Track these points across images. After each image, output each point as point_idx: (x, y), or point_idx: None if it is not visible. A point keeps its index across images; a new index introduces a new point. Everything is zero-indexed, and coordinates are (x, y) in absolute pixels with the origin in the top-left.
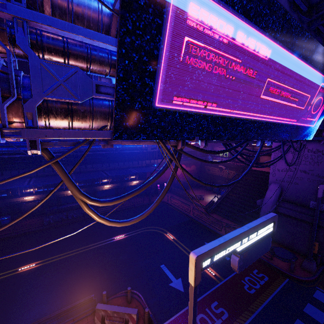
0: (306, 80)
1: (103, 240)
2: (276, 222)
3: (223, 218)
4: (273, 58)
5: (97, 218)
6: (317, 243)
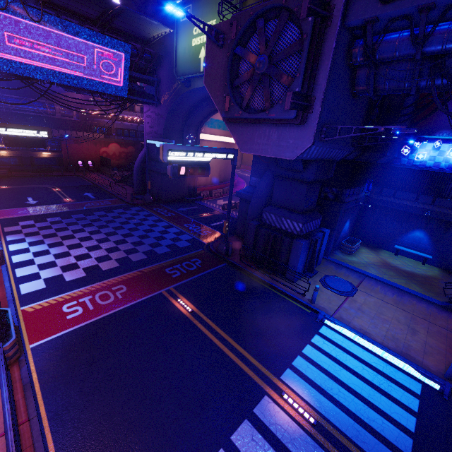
0: (64, 42)
1: None
2: (50, 132)
3: (124, 185)
4: (2, 20)
5: None
6: (149, 181)
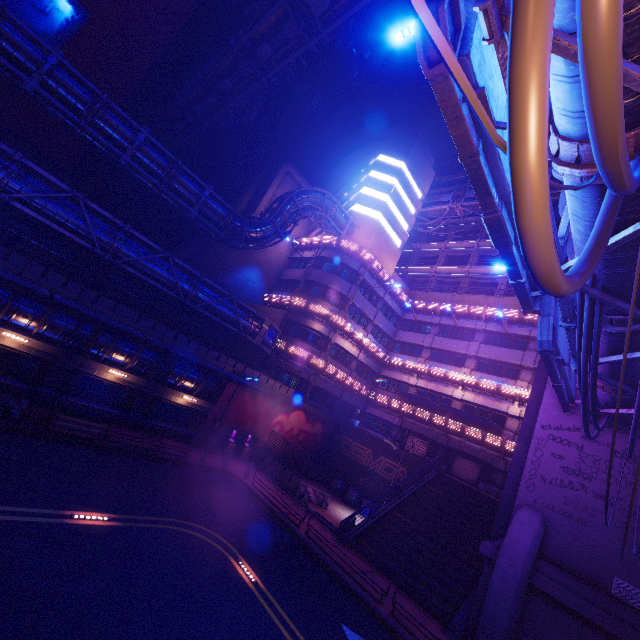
0: None
1: (29, 505)
2: None
3: (376, 570)
4: None
5: (549, 52)
6: None
